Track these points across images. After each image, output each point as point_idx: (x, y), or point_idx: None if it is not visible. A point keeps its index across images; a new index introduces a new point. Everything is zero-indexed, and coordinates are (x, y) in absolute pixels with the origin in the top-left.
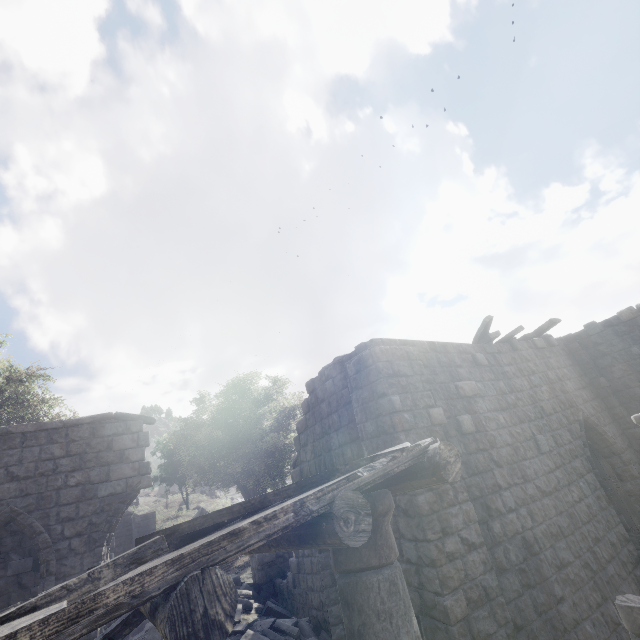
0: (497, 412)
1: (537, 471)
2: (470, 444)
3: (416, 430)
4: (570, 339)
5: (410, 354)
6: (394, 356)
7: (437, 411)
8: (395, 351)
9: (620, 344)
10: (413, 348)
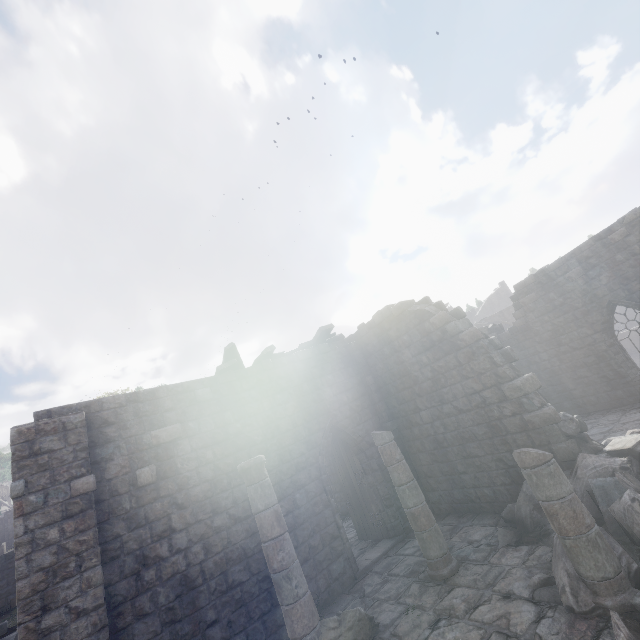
0: (206, 448)
1: (238, 498)
2: (147, 495)
3: (43, 510)
4: (351, 340)
5: (68, 424)
6: (39, 433)
7: (84, 480)
8: (43, 427)
9: (378, 345)
10: (76, 416)
